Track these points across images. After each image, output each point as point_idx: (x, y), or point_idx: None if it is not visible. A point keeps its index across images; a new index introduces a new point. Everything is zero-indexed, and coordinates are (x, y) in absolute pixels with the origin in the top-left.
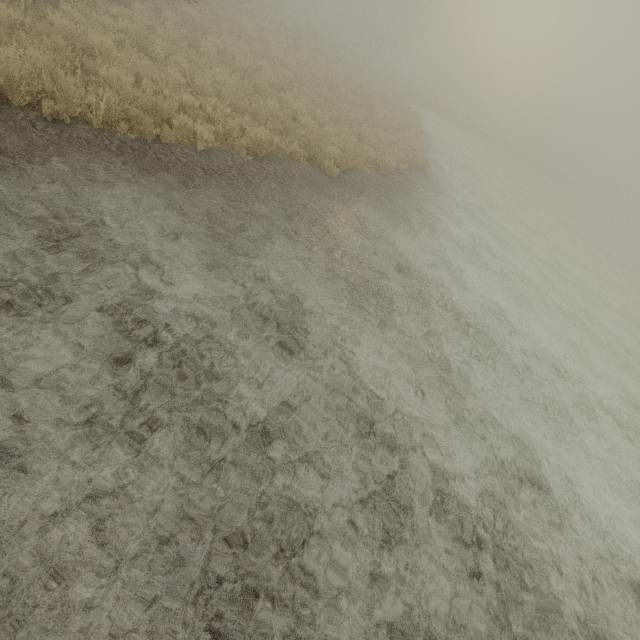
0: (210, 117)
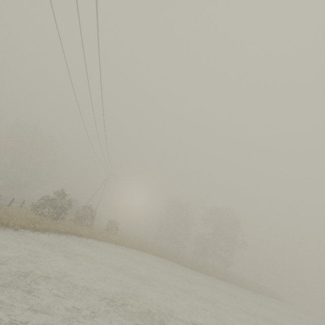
0: None
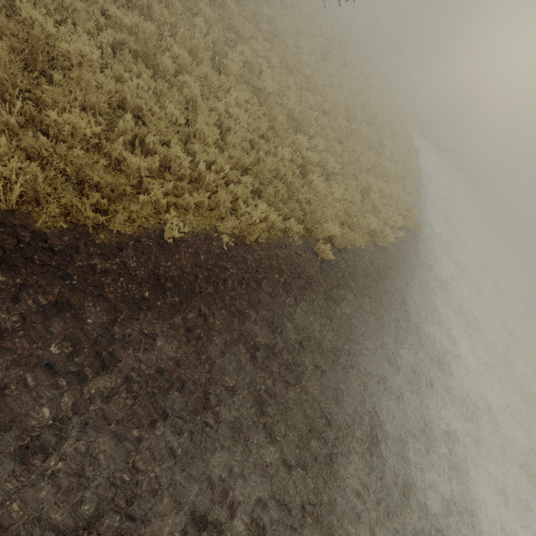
0: (201, 174)
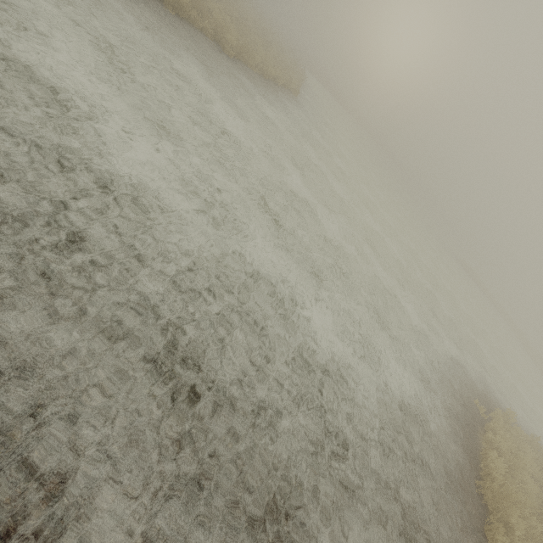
0: None
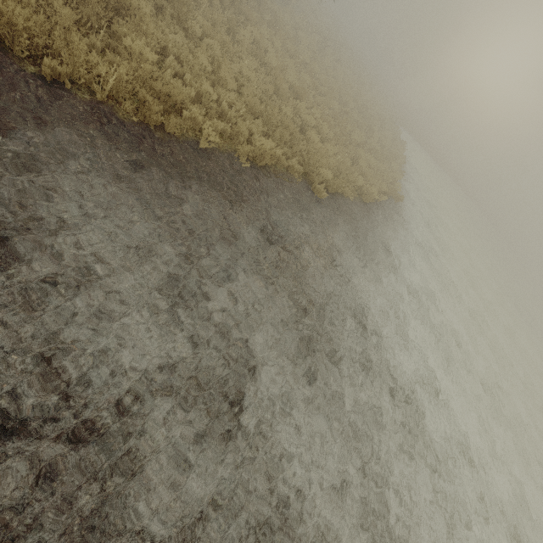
0: (223, 111)
